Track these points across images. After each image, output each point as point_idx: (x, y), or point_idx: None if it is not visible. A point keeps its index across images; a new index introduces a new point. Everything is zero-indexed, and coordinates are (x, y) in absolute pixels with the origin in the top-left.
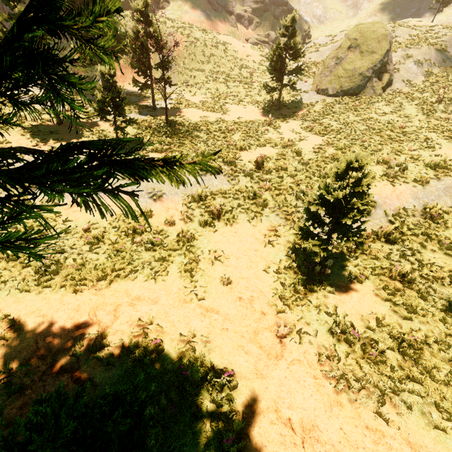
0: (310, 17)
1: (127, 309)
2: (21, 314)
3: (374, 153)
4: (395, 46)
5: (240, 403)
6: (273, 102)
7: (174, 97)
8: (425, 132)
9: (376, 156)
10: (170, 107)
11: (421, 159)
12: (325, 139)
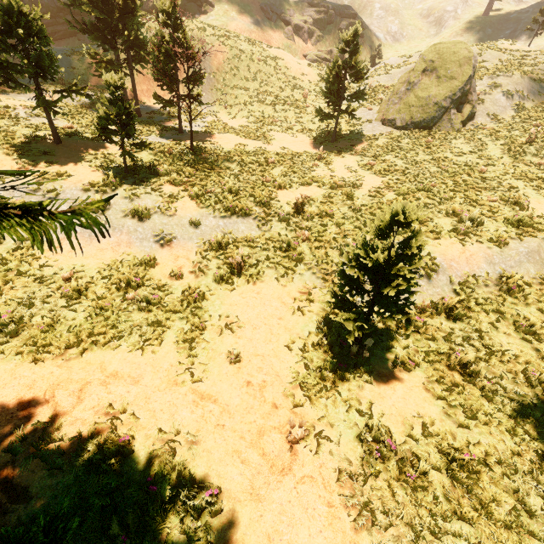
0: (383, 33)
1: (97, 390)
2: None
3: (444, 202)
4: (481, 72)
5: (221, 537)
6: (329, 132)
7: (209, 118)
8: (510, 179)
9: (445, 206)
10: (201, 131)
11: (502, 213)
12: (386, 181)
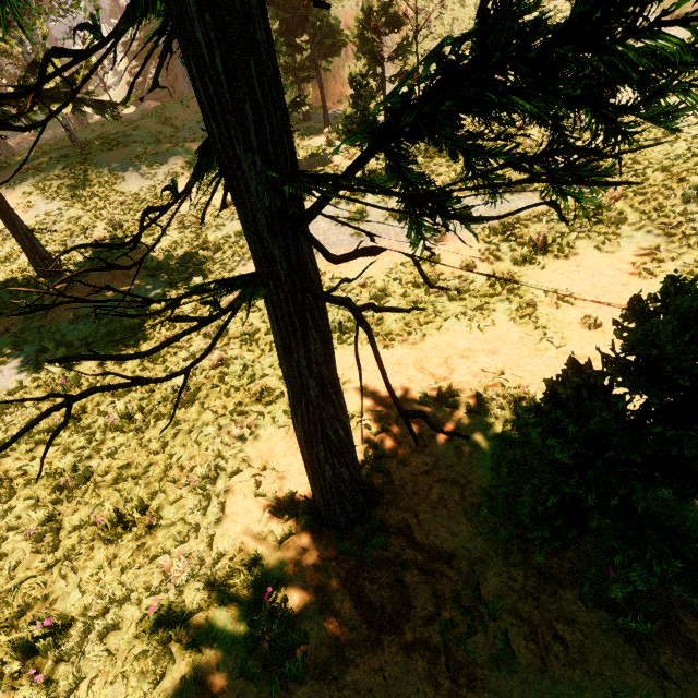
0: None
1: (460, 361)
2: (340, 369)
3: None
4: None
5: None
6: None
7: None
8: None
9: None
10: None
11: None
12: None
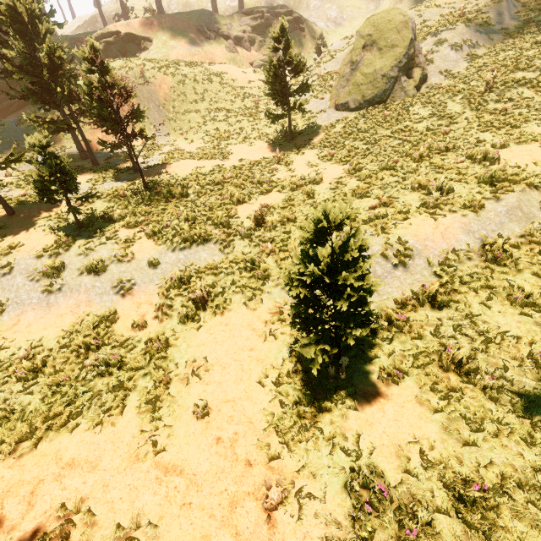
0: (324, 21)
1: (50, 488)
2: None
3: (409, 176)
4: (424, 32)
5: None
6: (285, 132)
7: (167, 149)
8: (476, 133)
9: (410, 180)
10: (157, 164)
11: (472, 173)
12: (347, 168)
